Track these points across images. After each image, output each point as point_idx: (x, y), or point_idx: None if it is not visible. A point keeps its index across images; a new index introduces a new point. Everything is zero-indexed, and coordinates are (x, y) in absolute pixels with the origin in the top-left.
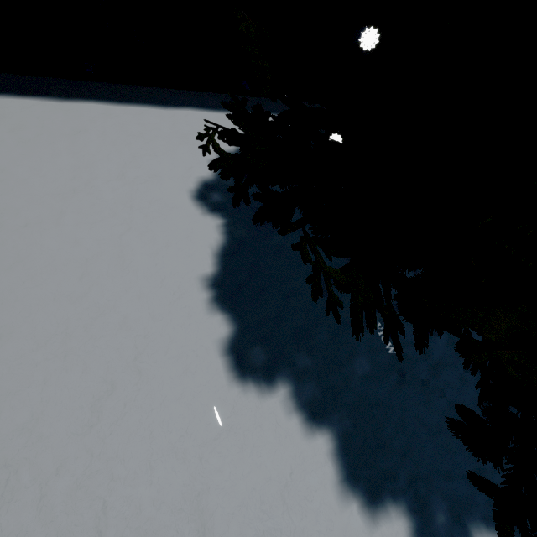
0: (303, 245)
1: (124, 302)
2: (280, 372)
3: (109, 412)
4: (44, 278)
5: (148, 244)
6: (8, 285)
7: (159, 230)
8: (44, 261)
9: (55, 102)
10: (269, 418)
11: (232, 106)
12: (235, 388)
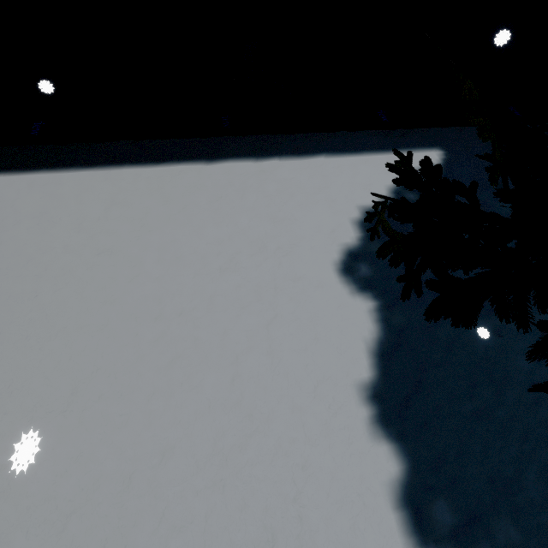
0: None
1: (277, 416)
2: (476, 547)
3: None
4: (198, 379)
5: (295, 337)
6: (169, 387)
7: (306, 317)
8: (198, 357)
9: (199, 166)
10: None
11: (397, 166)
12: None
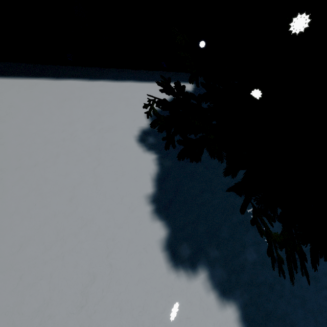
0: (255, 218)
1: (98, 215)
2: (200, 262)
3: (93, 296)
4: (47, 201)
5: (111, 174)
6: (26, 207)
7: (117, 164)
8: (47, 189)
9: (50, 81)
10: (195, 295)
11: (162, 83)
12: (172, 274)
